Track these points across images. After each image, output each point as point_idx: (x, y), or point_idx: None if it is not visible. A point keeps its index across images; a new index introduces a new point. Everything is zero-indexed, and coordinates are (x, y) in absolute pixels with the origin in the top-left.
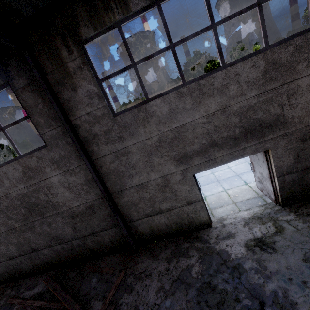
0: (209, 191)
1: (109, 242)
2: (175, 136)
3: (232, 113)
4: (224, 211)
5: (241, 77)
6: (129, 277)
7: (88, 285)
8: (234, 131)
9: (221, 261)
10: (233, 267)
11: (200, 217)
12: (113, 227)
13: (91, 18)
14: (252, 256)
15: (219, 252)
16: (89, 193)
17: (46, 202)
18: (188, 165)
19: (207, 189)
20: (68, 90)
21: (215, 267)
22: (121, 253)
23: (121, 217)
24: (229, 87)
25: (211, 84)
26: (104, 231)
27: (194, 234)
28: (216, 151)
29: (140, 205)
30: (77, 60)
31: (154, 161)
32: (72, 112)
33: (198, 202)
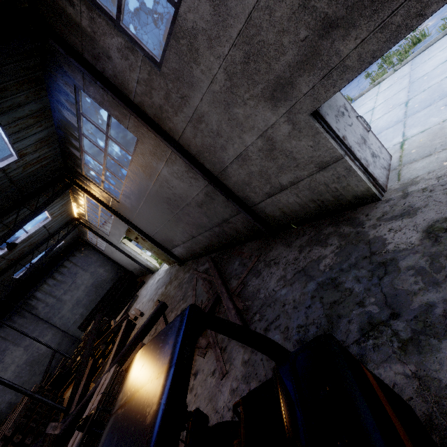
0: (421, 124)
1: (244, 229)
2: (245, 54)
3: None
4: (426, 166)
5: None
6: (261, 263)
7: (232, 267)
8: None
9: (366, 254)
10: (380, 262)
11: (352, 187)
12: (239, 213)
13: None
14: (426, 248)
15: (371, 241)
16: (197, 179)
17: (173, 195)
18: (291, 100)
19: (418, 120)
20: (106, 62)
21: (353, 260)
22: (261, 240)
23: (238, 202)
24: None
25: None
26: (233, 218)
27: (347, 214)
28: (339, 42)
29: (253, 183)
30: (83, 11)
31: (238, 115)
32: (127, 89)
33: (337, 162)
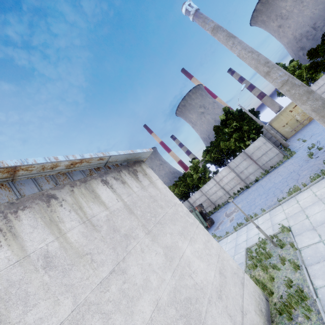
0: None
1: None
2: None
3: None
4: None
5: None
6: None
7: None
8: None
9: None
10: None
11: None
12: None
13: None
14: None
15: None
16: None
17: None
18: None
19: None
20: None
21: None
22: None
23: None
24: None
25: None
26: None
27: None
28: None
29: None
30: None
31: None
32: None
33: None
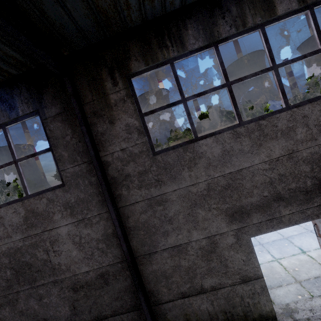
0: None
1: None
2: (228, 183)
3: (301, 159)
4: (286, 295)
5: (310, 120)
6: None
7: None
8: (304, 182)
9: None
10: None
11: (261, 305)
12: (130, 310)
13: (144, 54)
14: None
15: None
16: (106, 253)
17: (43, 262)
18: (244, 223)
19: None
20: (104, 123)
21: None
22: None
23: (145, 296)
24: (296, 130)
25: (274, 125)
26: (117, 316)
27: None
28: (281, 207)
29: (174, 277)
30: (121, 92)
31: (198, 215)
32: (104, 147)
33: (257, 279)
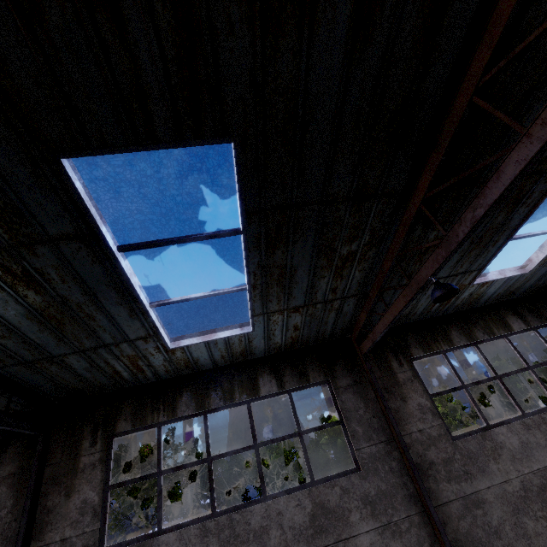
0: None
1: None
2: (541, 483)
3: None
4: None
5: None
6: None
7: None
8: None
9: None
10: None
11: None
12: None
13: (421, 344)
14: None
15: None
16: None
17: None
18: None
19: None
20: (396, 399)
21: None
22: None
23: None
24: None
25: None
26: None
27: None
28: None
29: None
30: (407, 373)
31: (527, 526)
32: (400, 426)
33: None
